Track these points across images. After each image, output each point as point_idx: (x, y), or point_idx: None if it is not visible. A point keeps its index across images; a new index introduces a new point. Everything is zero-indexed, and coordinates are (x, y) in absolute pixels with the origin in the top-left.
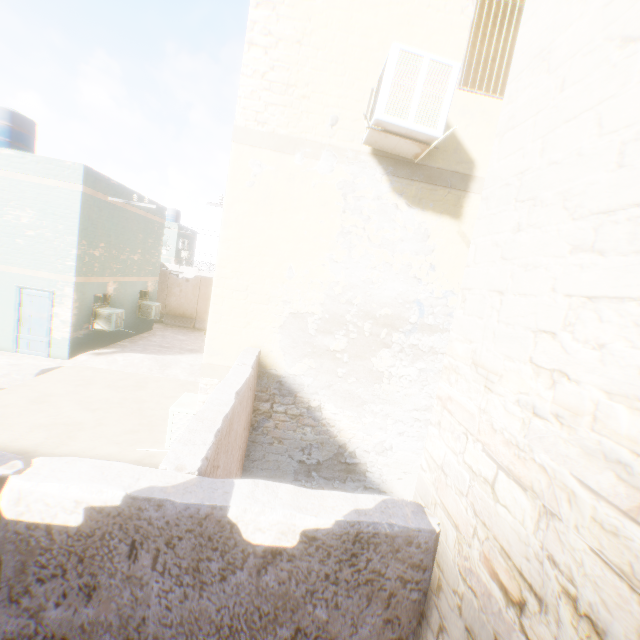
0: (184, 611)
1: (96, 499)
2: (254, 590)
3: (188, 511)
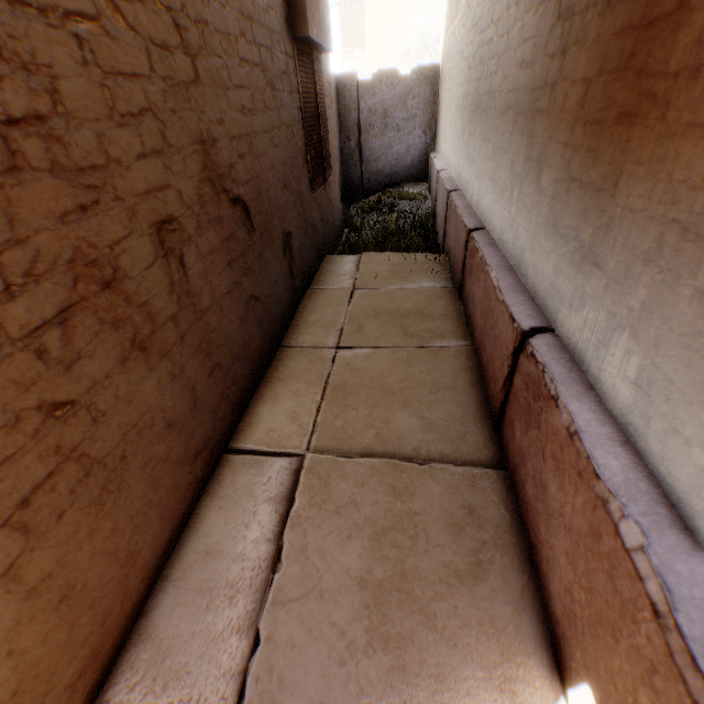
0: (392, 97)
1: (373, 72)
2: (404, 88)
3: (390, 71)
